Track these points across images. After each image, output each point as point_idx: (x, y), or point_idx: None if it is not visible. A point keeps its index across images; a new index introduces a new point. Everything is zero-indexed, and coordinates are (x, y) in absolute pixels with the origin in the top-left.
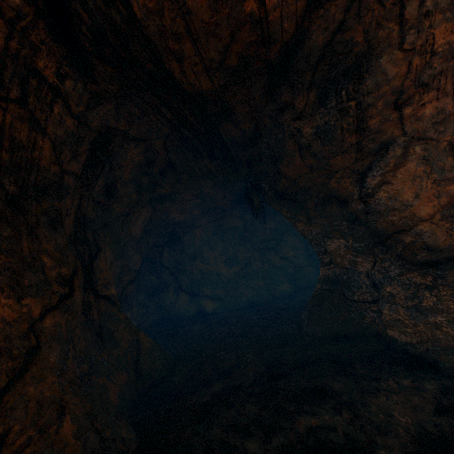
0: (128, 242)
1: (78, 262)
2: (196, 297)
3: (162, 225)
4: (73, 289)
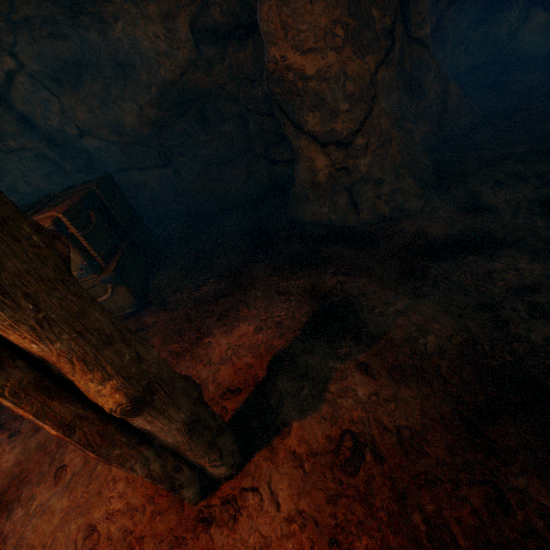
0: None
1: (397, 4)
2: None
3: None
4: (393, 41)
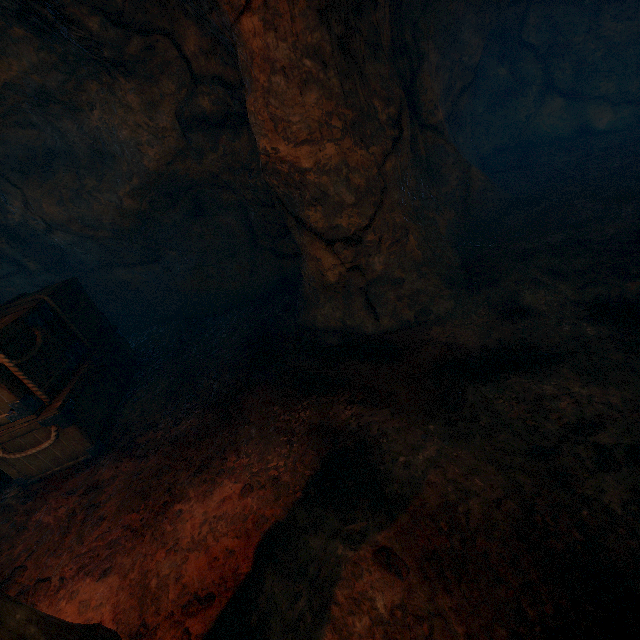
0: (462, 18)
1: (402, 94)
2: (578, 102)
3: None
4: (401, 130)
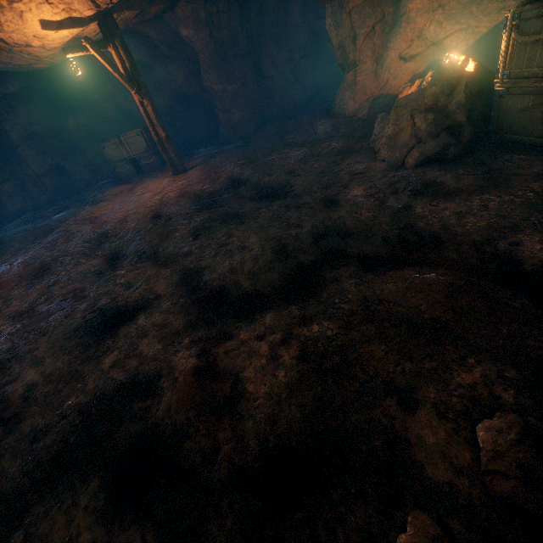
0: (292, 30)
1: (247, 69)
2: None
3: (316, 4)
4: (246, 80)
